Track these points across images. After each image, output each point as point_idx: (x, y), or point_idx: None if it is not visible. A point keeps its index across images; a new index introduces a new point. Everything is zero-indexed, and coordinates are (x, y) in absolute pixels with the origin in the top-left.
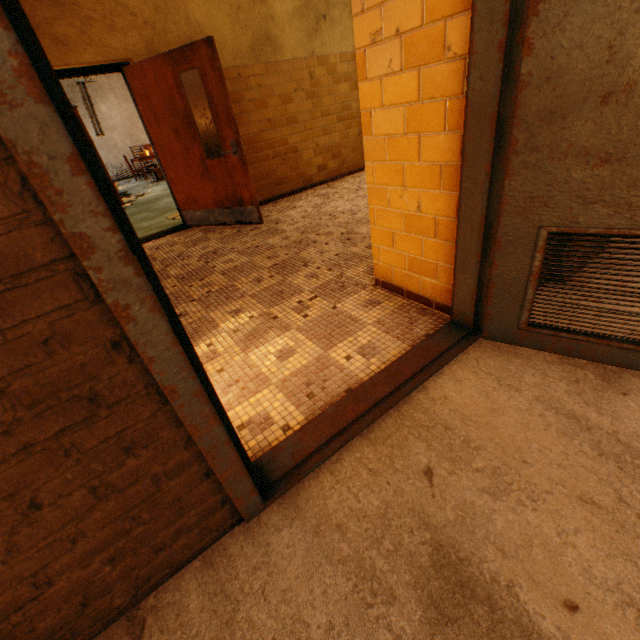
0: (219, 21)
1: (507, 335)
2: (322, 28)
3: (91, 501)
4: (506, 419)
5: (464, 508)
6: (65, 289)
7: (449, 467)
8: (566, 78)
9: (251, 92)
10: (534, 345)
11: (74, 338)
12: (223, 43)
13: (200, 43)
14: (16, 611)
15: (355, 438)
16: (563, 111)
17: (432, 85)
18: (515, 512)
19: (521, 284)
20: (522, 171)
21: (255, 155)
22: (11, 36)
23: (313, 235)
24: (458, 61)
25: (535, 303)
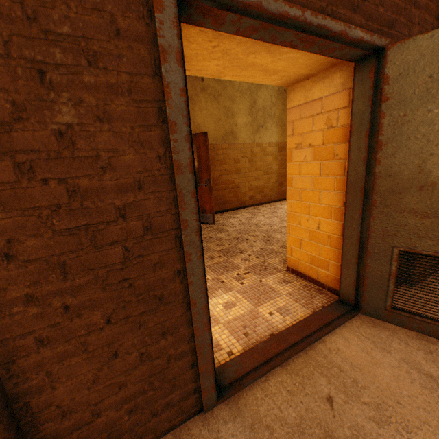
0: (209, 124)
1: (378, 313)
2: (260, 131)
3: (137, 362)
4: (382, 370)
5: (357, 429)
6: (170, 242)
7: (344, 397)
8: (399, 176)
9: (219, 156)
10: (397, 322)
11: (165, 265)
12: (209, 133)
13: (200, 134)
14: (77, 429)
15: (277, 367)
16: (399, 190)
17: (327, 169)
18: (395, 438)
19: (385, 279)
20: (380, 216)
21: (215, 186)
22: (190, 153)
23: (246, 235)
24: (342, 161)
25: (395, 296)
